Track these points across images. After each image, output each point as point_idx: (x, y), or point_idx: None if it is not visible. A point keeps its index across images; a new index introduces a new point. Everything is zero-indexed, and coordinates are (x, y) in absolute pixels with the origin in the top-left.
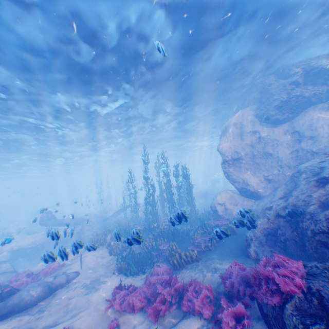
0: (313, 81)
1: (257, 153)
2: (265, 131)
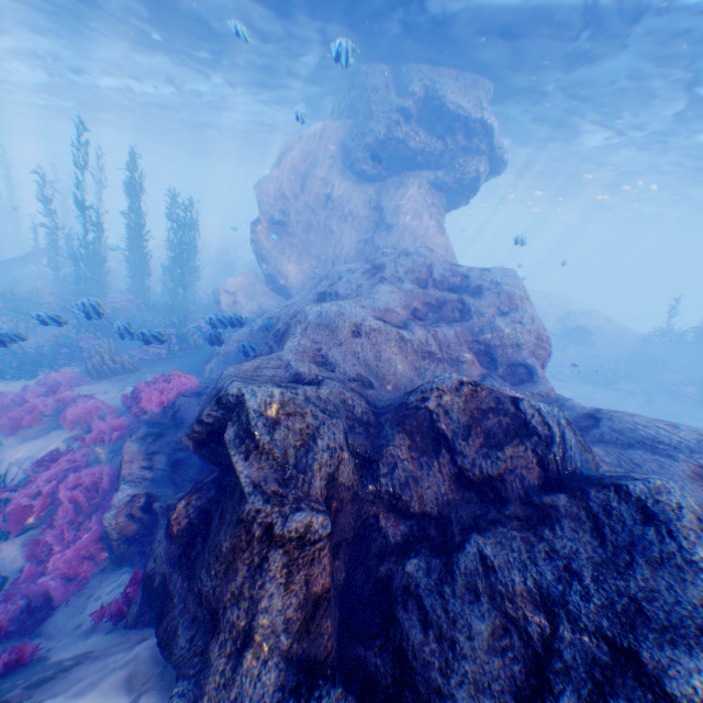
0: (433, 124)
1: (316, 223)
2: (341, 187)
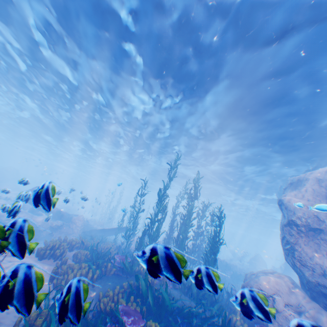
0: None
1: None
2: None
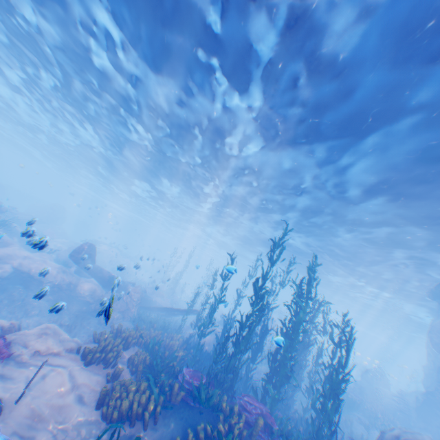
0: None
1: None
2: None
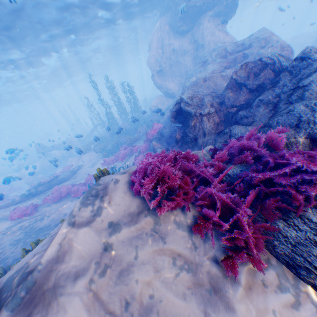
0: None
1: (173, 63)
2: (177, 43)
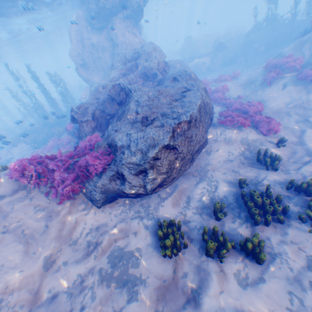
0: None
1: (95, 58)
2: (95, 38)
